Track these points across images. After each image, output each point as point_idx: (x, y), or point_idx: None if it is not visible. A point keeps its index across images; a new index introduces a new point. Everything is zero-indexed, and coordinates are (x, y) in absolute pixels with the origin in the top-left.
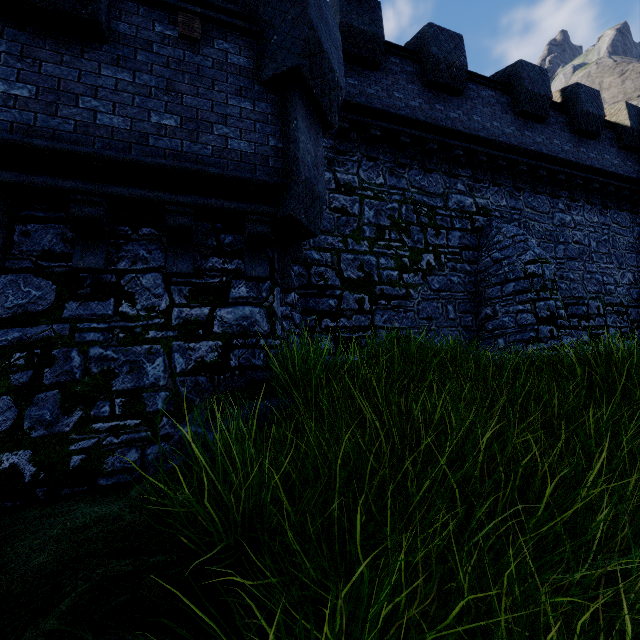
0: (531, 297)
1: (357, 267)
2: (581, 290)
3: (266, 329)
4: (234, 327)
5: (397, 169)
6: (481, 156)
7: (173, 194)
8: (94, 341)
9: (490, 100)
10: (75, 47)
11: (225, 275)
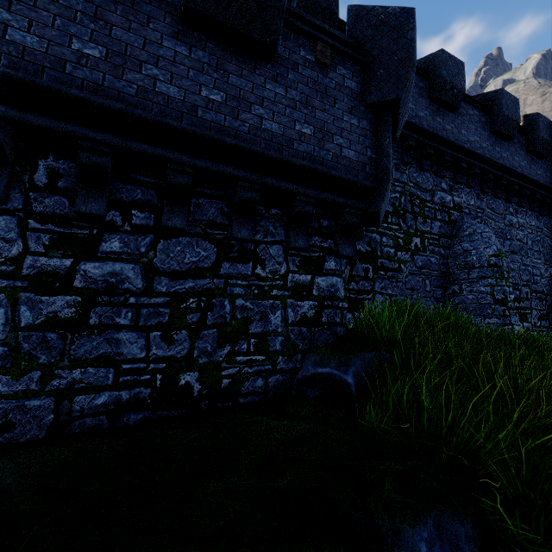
0: (491, 282)
1: (366, 242)
2: (517, 278)
3: (342, 295)
4: (325, 292)
5: (401, 166)
6: (463, 163)
7: (304, 188)
8: (239, 294)
9: (474, 118)
10: (250, 63)
11: (322, 251)
